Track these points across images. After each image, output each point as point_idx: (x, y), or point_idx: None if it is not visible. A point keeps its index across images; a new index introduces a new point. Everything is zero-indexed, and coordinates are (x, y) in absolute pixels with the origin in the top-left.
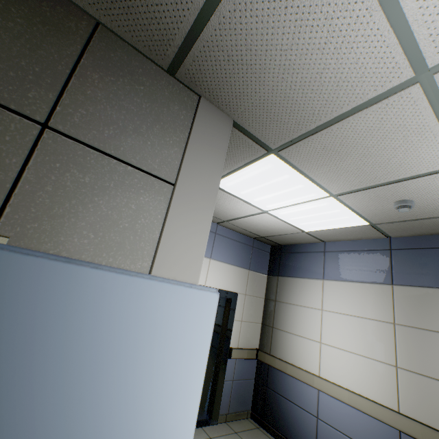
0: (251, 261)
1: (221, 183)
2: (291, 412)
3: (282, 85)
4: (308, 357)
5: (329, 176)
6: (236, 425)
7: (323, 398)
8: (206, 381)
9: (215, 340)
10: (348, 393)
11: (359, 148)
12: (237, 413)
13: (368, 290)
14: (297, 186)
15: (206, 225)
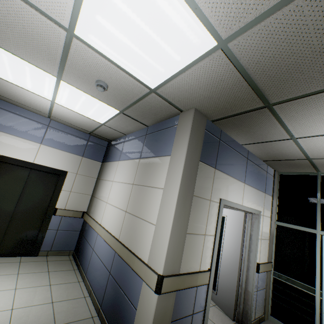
0: (85, 151)
1: None
2: (86, 248)
3: None
4: (100, 213)
5: (25, 54)
6: (54, 258)
7: (98, 237)
8: (34, 229)
9: (45, 203)
10: (105, 231)
11: None
12: (60, 251)
13: (131, 164)
14: (27, 69)
15: None
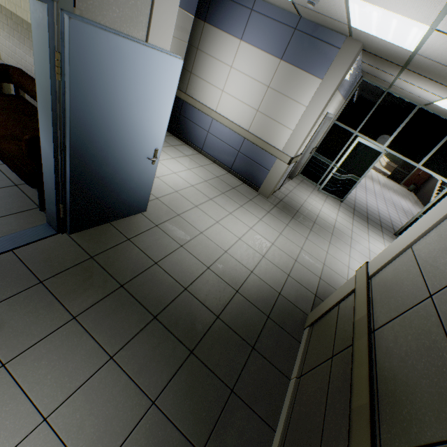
0: None
1: None
2: (193, 129)
3: None
4: (212, 99)
5: None
6: None
7: (214, 123)
8: None
9: None
10: (228, 122)
11: None
12: None
13: (266, 60)
14: None
15: (176, 4)
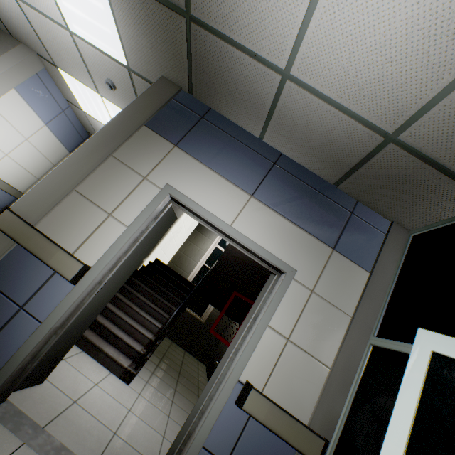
0: None
1: (83, 107)
2: None
3: (18, 24)
4: None
5: (78, 75)
6: None
7: None
8: None
9: None
10: None
11: (55, 45)
12: None
13: None
14: (88, 93)
15: None
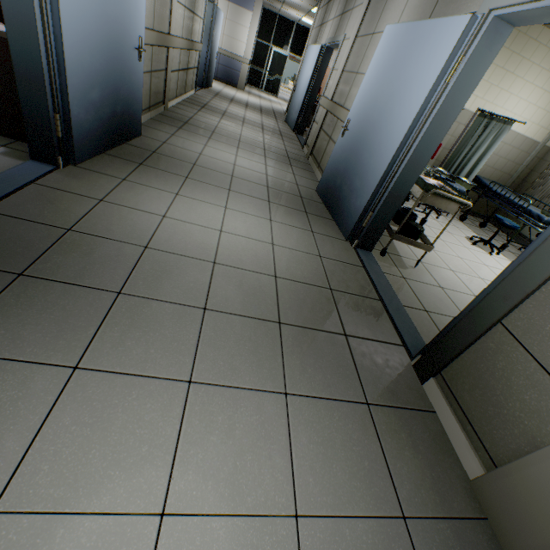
0: None
1: None
2: None
3: None
4: None
5: None
6: None
7: None
8: None
9: None
10: None
11: None
12: None
13: (221, 2)
14: None
15: None
